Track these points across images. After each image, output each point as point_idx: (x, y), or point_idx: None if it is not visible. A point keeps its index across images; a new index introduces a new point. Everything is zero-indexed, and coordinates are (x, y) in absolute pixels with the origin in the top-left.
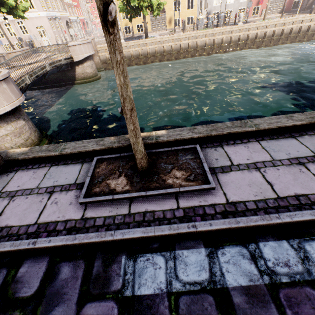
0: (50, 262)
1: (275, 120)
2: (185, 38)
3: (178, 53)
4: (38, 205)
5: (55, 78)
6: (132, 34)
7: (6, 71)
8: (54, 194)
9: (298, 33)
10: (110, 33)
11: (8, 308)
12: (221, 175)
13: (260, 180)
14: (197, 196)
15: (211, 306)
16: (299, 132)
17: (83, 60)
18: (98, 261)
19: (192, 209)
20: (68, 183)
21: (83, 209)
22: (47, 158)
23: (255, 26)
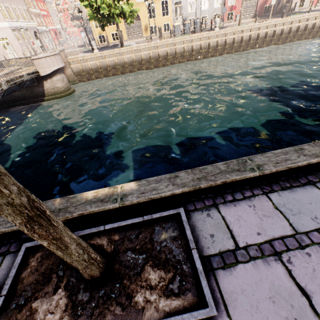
0: None
1: (283, 157)
2: (163, 45)
3: (157, 61)
4: None
5: (20, 95)
6: (107, 43)
7: None
8: None
9: (272, 36)
10: None
11: None
12: (222, 276)
13: (287, 284)
14: None
15: None
16: (318, 173)
17: (51, 74)
18: None
19: None
20: None
21: None
22: None
23: (232, 31)
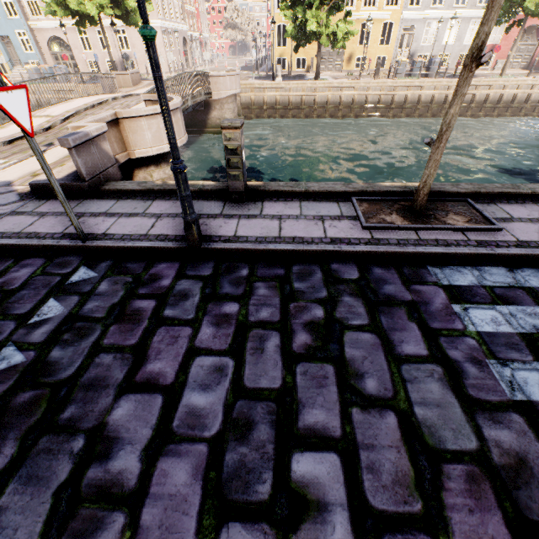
0: (357, 263)
1: None
2: (376, 88)
3: (362, 108)
4: (316, 227)
5: None
6: (289, 70)
7: (178, 97)
8: (326, 221)
9: None
10: (470, 71)
11: (341, 282)
12: (503, 224)
13: None
14: (484, 234)
15: (523, 294)
16: None
17: (224, 99)
18: (404, 266)
19: (484, 242)
20: (334, 215)
21: (369, 233)
22: (289, 194)
23: (487, 83)
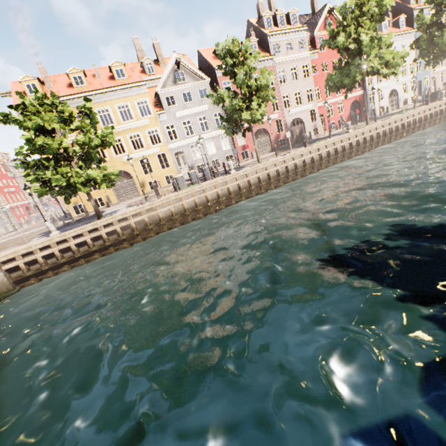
0: None
1: None
2: (163, 204)
3: (159, 225)
4: None
5: None
6: (85, 213)
7: None
8: None
9: (304, 166)
10: None
11: None
12: None
13: None
14: None
15: None
16: None
17: None
18: None
19: None
20: None
21: None
22: None
23: (252, 170)
